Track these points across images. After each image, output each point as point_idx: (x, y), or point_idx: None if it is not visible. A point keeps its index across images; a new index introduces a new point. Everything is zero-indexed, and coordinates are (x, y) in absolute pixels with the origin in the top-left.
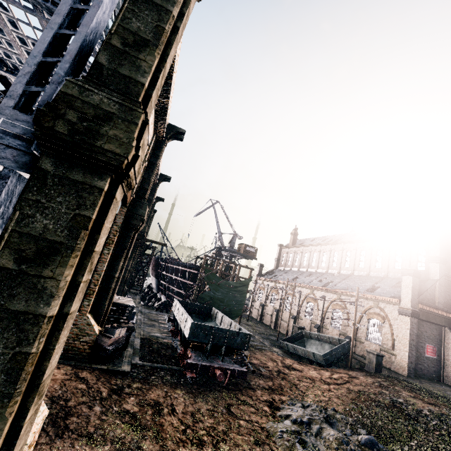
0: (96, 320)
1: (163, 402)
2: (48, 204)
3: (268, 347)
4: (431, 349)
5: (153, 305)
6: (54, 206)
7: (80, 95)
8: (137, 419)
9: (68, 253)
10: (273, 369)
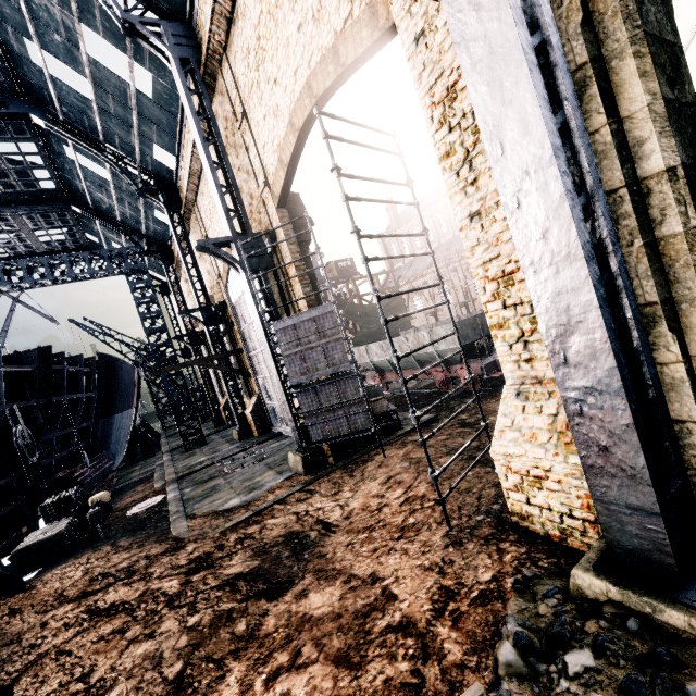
0: None
1: None
2: None
3: None
4: None
5: None
6: None
7: None
8: None
9: (684, 60)
10: None
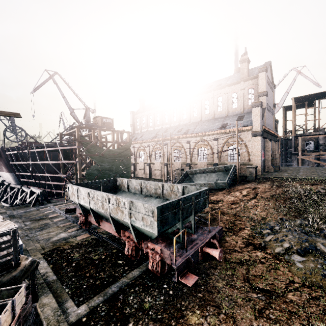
0: None
1: None
2: None
3: None
4: (263, 154)
5: (25, 201)
6: None
7: None
8: None
9: None
10: (207, 210)
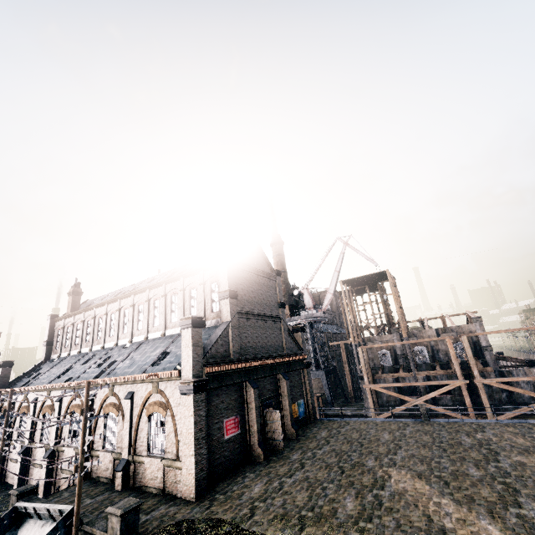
0: None
1: None
2: None
3: None
4: (232, 423)
5: None
6: None
7: None
8: None
9: None
10: None
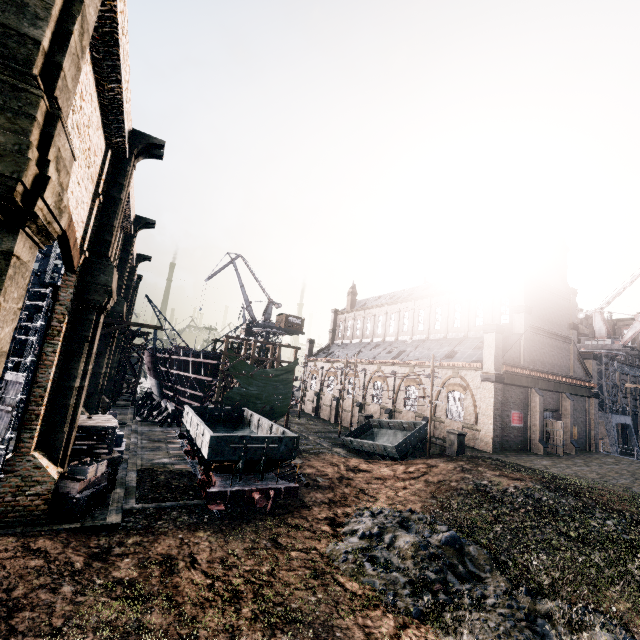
0: (50, 458)
1: (177, 554)
2: None
3: (327, 449)
4: (517, 416)
5: (157, 419)
6: None
7: None
8: (135, 588)
9: None
10: (333, 476)
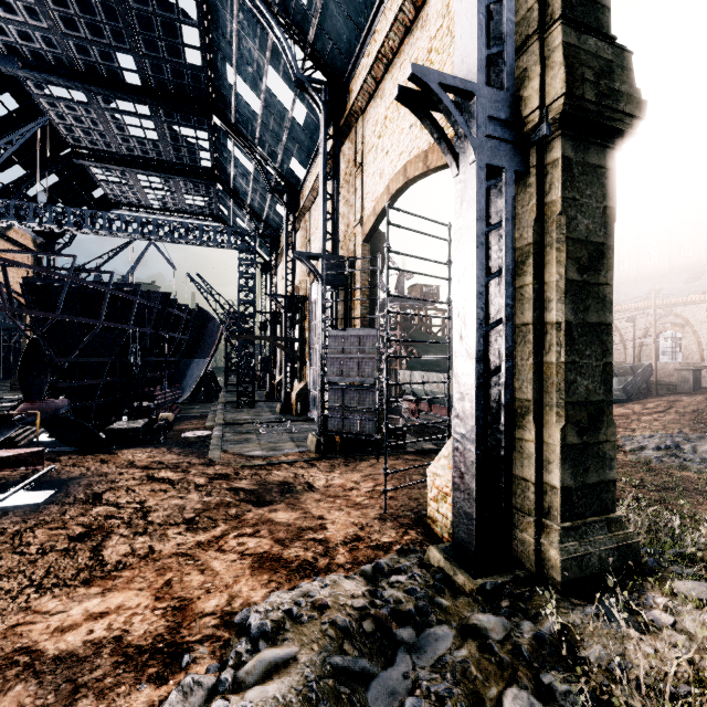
0: None
1: None
2: (581, 201)
3: None
4: None
5: None
6: (586, 201)
7: (579, 43)
8: None
9: (610, 254)
10: None
